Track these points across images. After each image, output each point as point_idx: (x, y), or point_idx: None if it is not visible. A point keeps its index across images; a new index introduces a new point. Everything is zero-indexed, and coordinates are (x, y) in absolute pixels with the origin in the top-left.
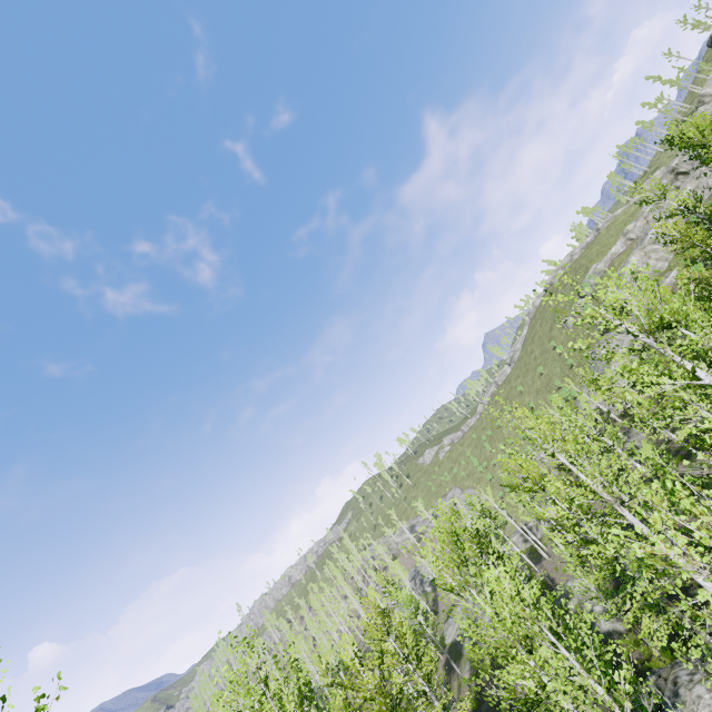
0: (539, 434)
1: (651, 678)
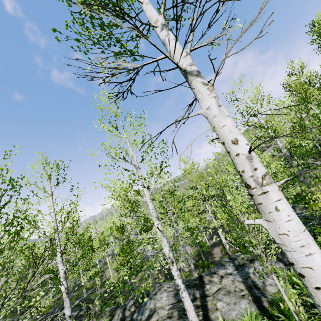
0: (112, 111)
1: (157, 285)
